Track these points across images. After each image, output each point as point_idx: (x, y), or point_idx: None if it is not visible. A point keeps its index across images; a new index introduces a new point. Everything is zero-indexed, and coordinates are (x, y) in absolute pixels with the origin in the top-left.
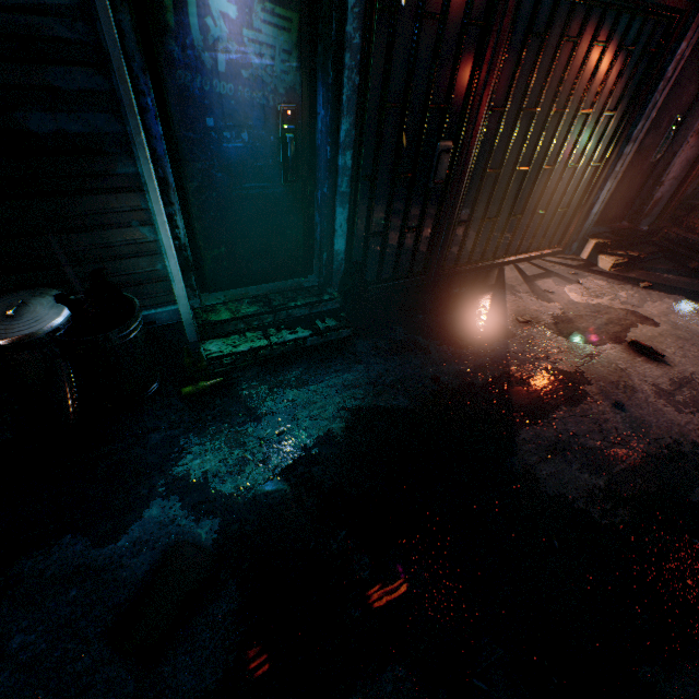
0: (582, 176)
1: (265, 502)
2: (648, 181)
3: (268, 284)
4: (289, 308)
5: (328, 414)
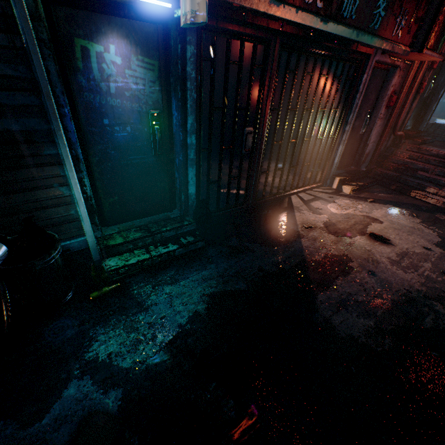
0: (326, 143)
1: (156, 370)
2: (360, 144)
3: (147, 218)
4: (162, 232)
5: (194, 300)
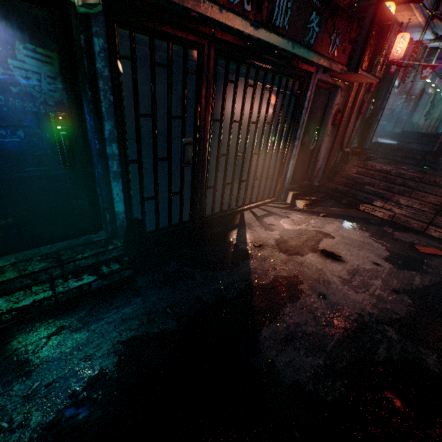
0: (277, 157)
1: None
2: (312, 160)
3: (61, 242)
4: (77, 260)
5: (103, 351)
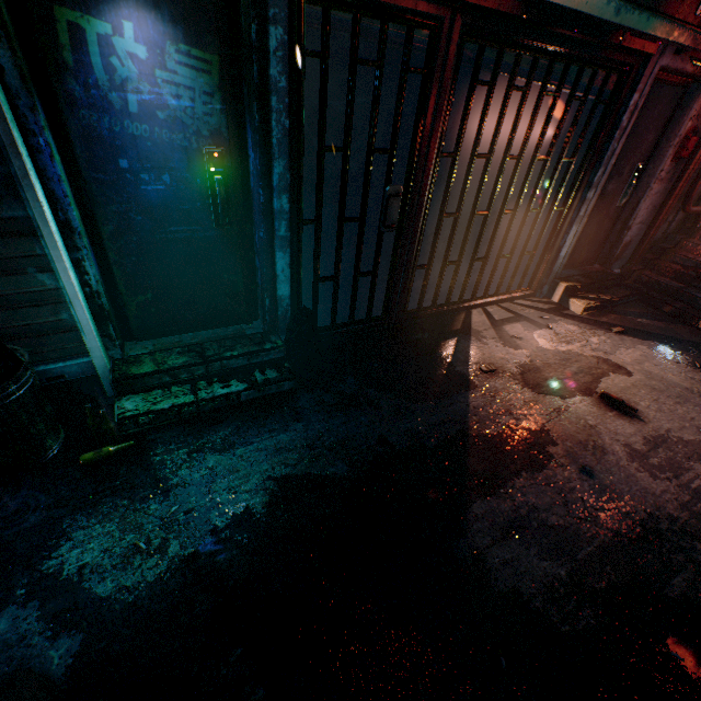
0: (546, 220)
1: (148, 609)
2: (616, 225)
3: (206, 331)
4: (224, 359)
5: (250, 485)
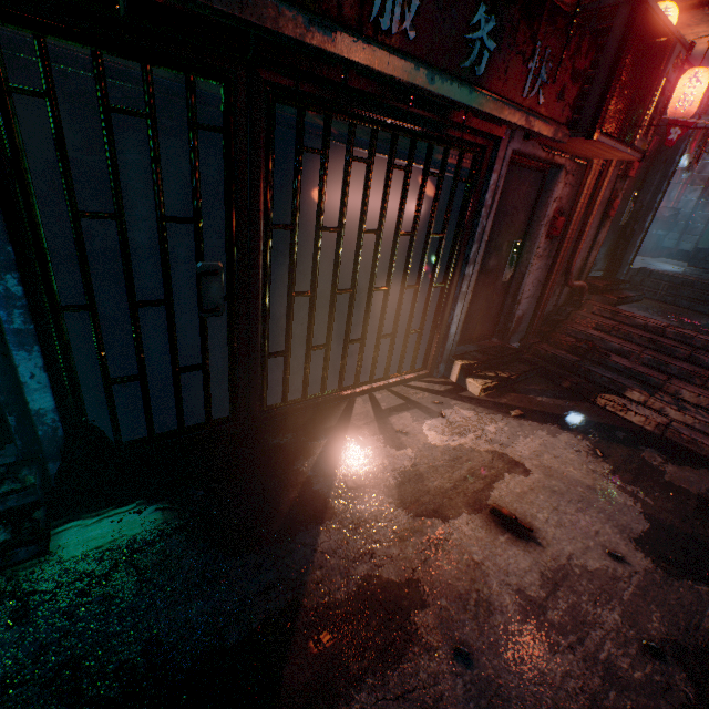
0: (428, 296)
1: None
2: (507, 299)
3: None
4: None
5: None
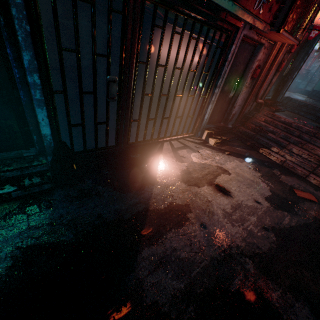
0: (198, 101)
1: None
2: (229, 106)
3: None
4: (1, 172)
5: (1, 255)
